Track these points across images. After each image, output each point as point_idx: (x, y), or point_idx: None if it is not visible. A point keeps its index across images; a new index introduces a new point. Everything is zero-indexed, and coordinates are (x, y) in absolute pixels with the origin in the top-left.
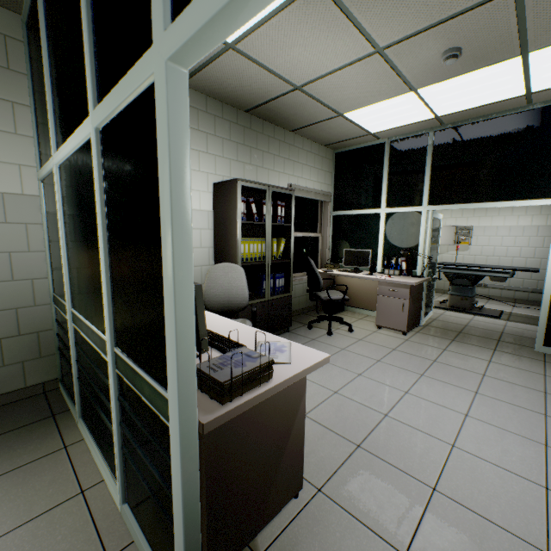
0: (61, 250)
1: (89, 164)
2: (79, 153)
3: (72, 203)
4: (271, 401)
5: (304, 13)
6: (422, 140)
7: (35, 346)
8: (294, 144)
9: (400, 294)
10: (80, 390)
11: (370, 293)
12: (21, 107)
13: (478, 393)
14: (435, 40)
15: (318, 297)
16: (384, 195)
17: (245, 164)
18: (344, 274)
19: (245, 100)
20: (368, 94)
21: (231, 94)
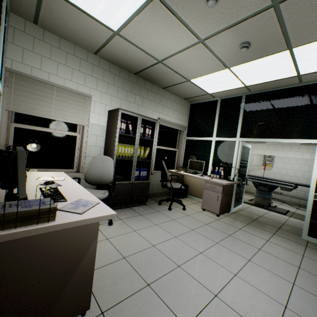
0: None
1: None
2: None
3: None
4: (59, 238)
5: (152, 15)
6: (238, 100)
7: None
8: (164, 95)
9: (217, 189)
10: None
11: (202, 188)
12: None
13: (250, 261)
14: (233, 36)
15: (166, 185)
16: (215, 129)
17: (131, 103)
18: (186, 173)
19: (132, 67)
20: (201, 68)
21: (123, 62)
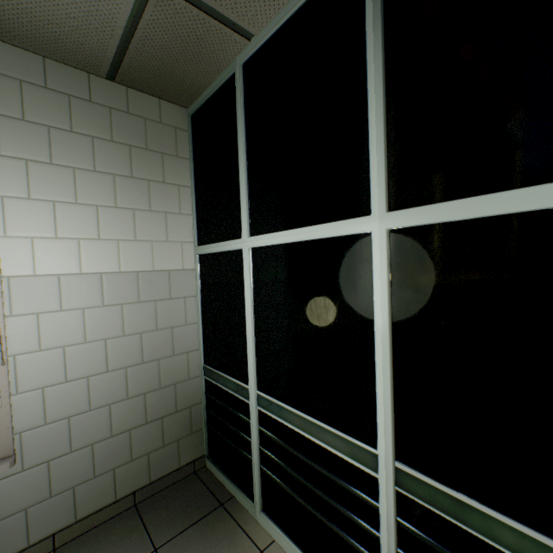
0: (247, 330)
1: (342, 257)
2: (312, 243)
3: (280, 287)
4: None
5: None
6: None
7: (187, 422)
8: None
9: None
10: (261, 479)
11: None
12: (184, 188)
13: None
14: None
15: None
16: None
17: None
18: None
19: None
20: None
21: None
